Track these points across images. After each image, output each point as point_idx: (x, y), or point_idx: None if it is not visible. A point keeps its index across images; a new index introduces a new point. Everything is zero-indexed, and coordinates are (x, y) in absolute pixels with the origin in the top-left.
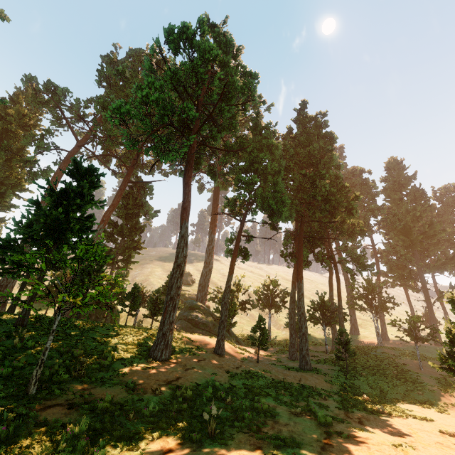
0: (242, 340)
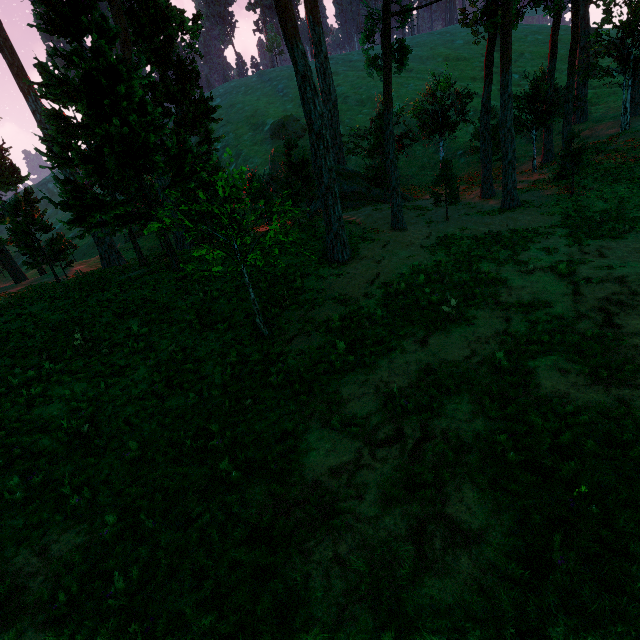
0: (405, 193)
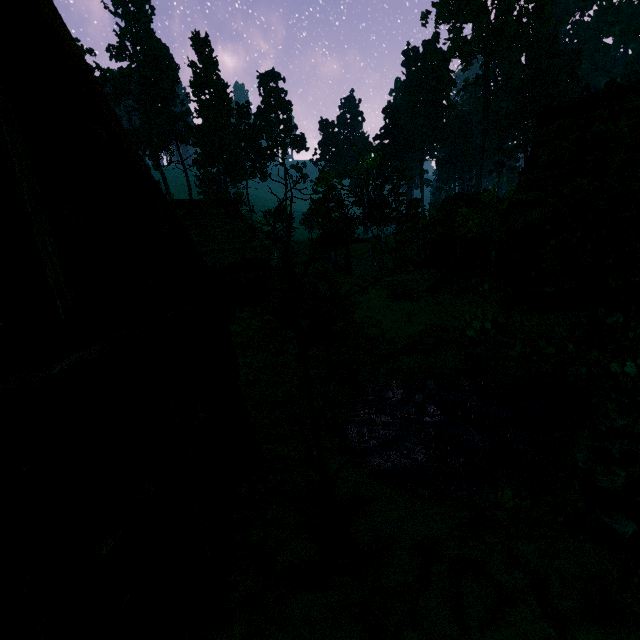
0: None
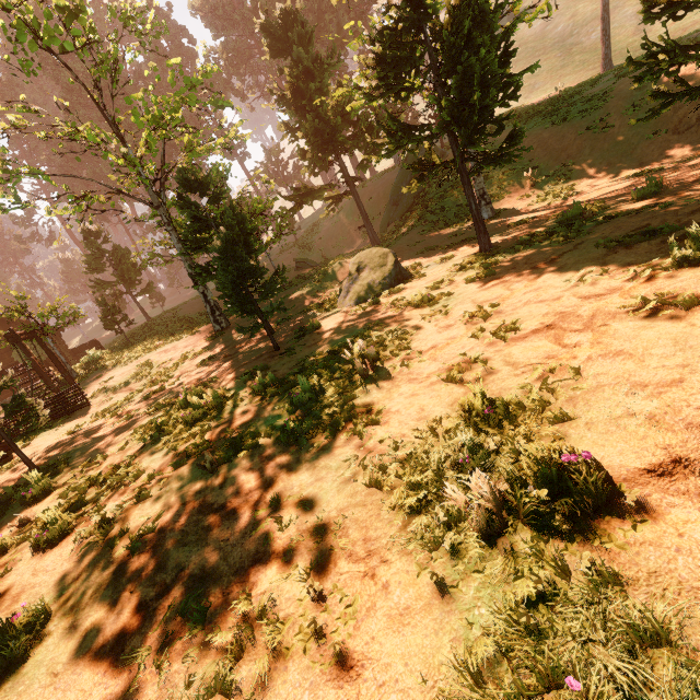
0: None
